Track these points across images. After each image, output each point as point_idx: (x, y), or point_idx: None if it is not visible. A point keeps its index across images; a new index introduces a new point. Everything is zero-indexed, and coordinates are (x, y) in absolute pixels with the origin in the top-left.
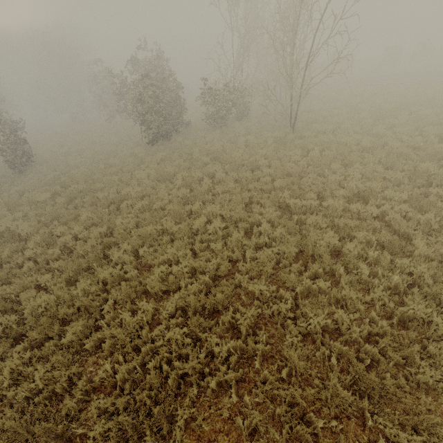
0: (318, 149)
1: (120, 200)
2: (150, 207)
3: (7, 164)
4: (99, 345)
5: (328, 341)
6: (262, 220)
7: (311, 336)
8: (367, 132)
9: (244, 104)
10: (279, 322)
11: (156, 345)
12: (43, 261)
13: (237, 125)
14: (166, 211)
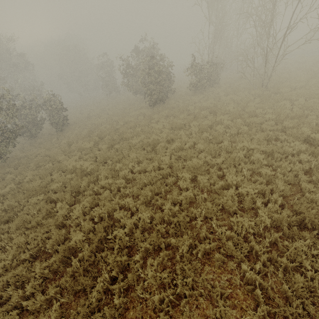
0: (303, 99)
1: (153, 143)
2: (180, 147)
3: (53, 125)
4: (204, 255)
5: None
6: (294, 151)
7: None
8: None
9: (216, 74)
10: None
11: (270, 256)
12: (116, 189)
13: (213, 90)
14: (197, 149)
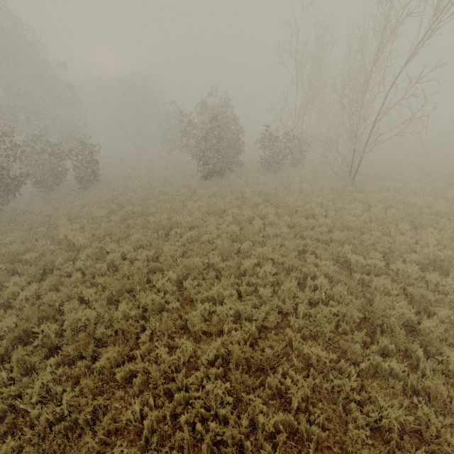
0: (382, 206)
1: (170, 227)
2: (198, 238)
3: (76, 179)
4: (129, 377)
5: (408, 447)
6: (318, 273)
7: (382, 432)
8: (440, 195)
9: (301, 152)
10: (341, 403)
11: (191, 395)
12: (90, 275)
13: (291, 171)
14: (214, 245)
